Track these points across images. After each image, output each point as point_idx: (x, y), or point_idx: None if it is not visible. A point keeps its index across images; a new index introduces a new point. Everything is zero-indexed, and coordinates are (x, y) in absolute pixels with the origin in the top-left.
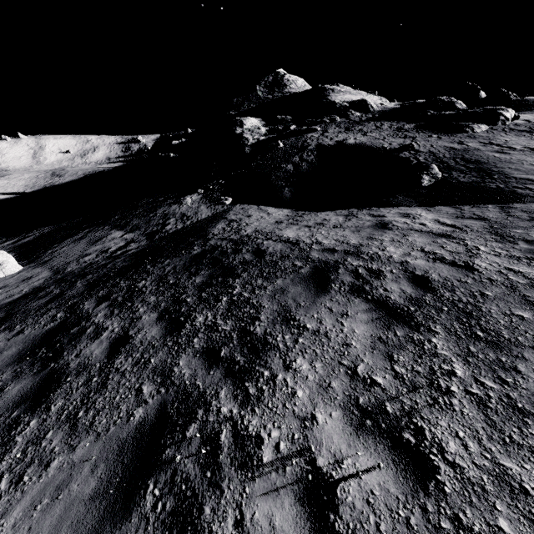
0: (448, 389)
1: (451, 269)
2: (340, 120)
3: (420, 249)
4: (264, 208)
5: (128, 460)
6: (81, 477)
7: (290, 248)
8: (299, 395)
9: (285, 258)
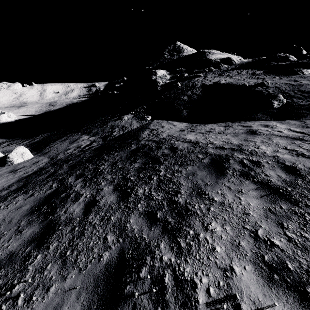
0: None
1: None
2: (215, 70)
3: (284, 148)
4: (171, 122)
5: (101, 292)
6: (70, 302)
7: (193, 146)
8: (218, 250)
9: (191, 152)
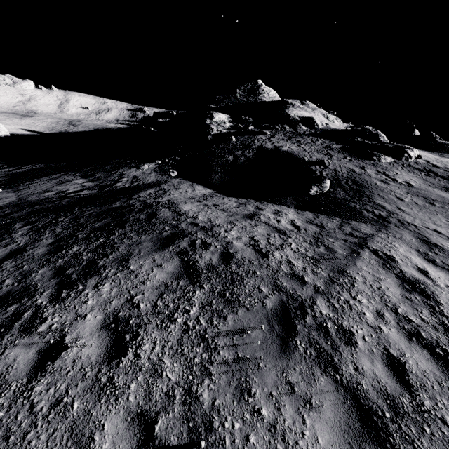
0: (176, 319)
1: (253, 253)
2: (289, 130)
3: (251, 237)
4: (195, 185)
5: None
6: None
7: (174, 217)
8: (89, 303)
9: (163, 223)
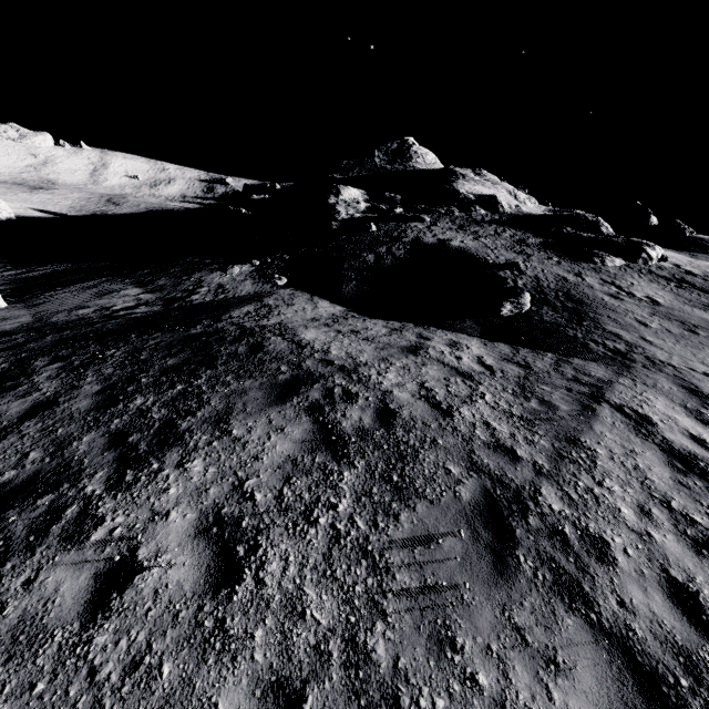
0: (317, 519)
1: (428, 409)
2: (459, 215)
3: (421, 383)
4: (316, 299)
5: None
6: None
7: (292, 350)
8: (171, 492)
9: (277, 359)
